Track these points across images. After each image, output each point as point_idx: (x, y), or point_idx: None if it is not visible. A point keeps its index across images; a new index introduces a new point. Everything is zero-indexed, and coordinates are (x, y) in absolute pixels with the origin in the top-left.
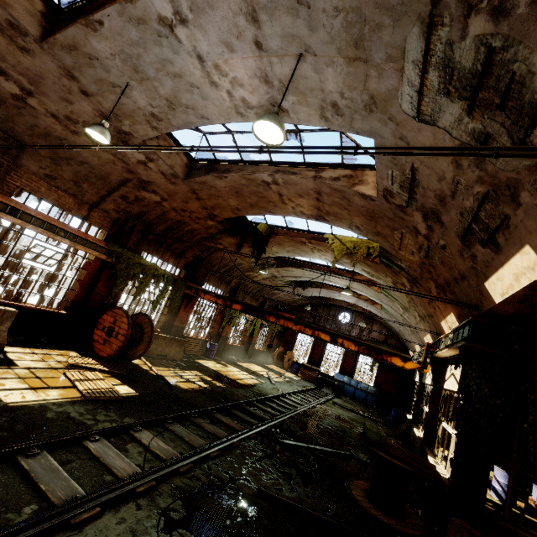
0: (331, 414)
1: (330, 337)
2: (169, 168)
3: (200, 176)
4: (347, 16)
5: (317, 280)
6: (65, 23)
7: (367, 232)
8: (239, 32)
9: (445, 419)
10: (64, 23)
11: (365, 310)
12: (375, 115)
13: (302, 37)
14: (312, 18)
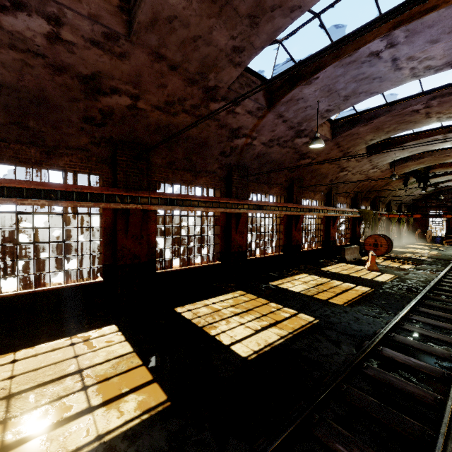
0: None
1: None
2: (386, 168)
3: (400, 165)
4: None
5: (451, 179)
6: (380, 149)
7: None
8: None
9: None
10: (378, 149)
11: None
12: None
13: None
14: None
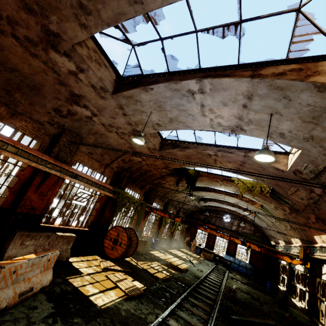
0: (236, 288)
1: (241, 242)
2: (153, 145)
3: (169, 149)
4: (315, 108)
5: (215, 198)
6: (129, 87)
7: (268, 183)
8: (235, 100)
9: (325, 299)
10: (127, 86)
11: (240, 214)
12: (309, 142)
13: (277, 108)
14: (289, 104)
